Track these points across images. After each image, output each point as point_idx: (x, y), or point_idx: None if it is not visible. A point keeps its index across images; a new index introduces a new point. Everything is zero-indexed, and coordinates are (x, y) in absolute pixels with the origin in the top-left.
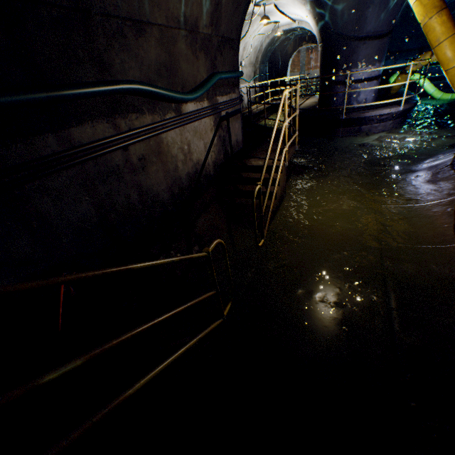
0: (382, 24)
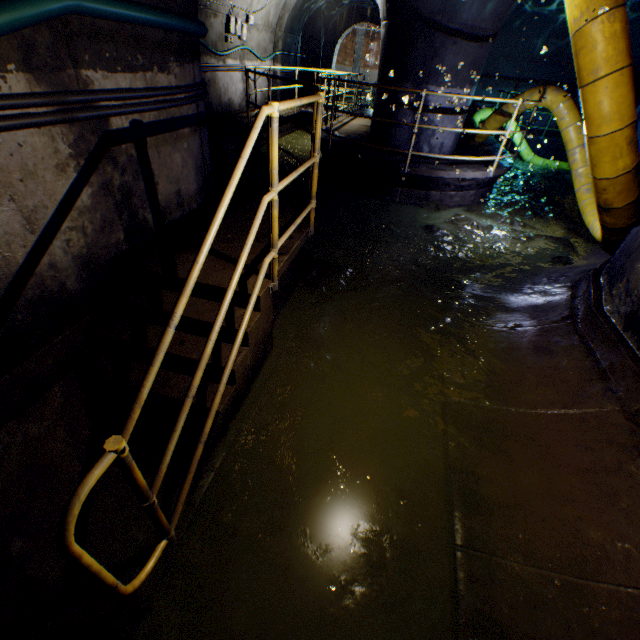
0: (487, 16)
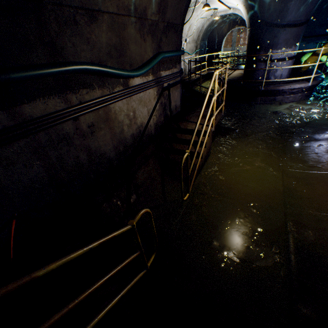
0: (301, 15)
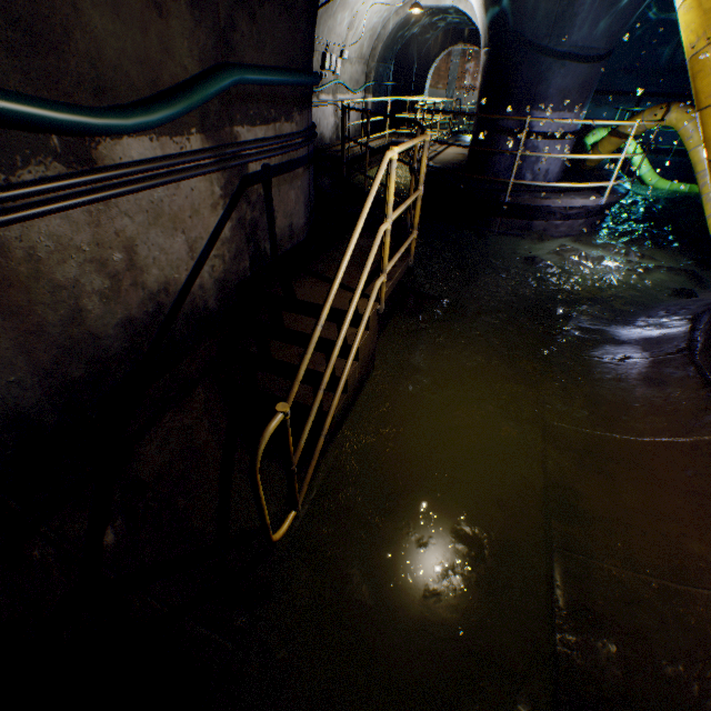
0: (600, 35)
